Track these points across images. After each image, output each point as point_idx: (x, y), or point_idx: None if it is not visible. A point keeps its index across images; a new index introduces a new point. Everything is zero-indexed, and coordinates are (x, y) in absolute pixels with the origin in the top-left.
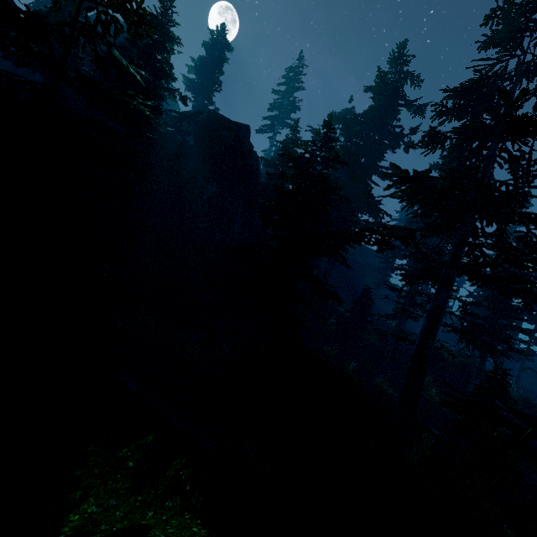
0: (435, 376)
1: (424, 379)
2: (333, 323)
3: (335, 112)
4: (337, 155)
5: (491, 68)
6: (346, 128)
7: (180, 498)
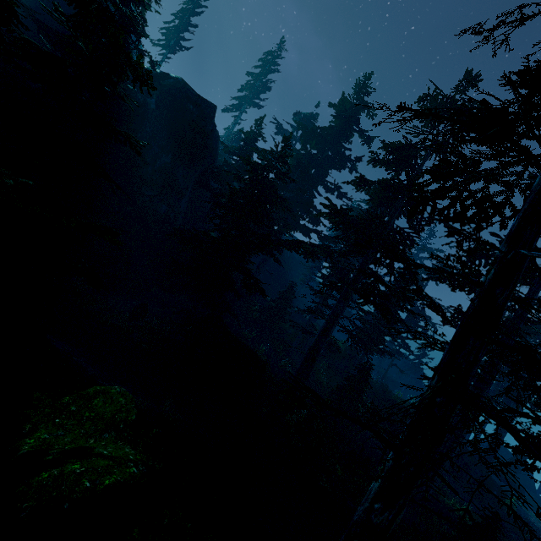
0: (328, 363)
1: (320, 365)
2: (258, 309)
3: (301, 113)
4: (289, 169)
5: (417, 135)
6: (305, 136)
7: (115, 432)
